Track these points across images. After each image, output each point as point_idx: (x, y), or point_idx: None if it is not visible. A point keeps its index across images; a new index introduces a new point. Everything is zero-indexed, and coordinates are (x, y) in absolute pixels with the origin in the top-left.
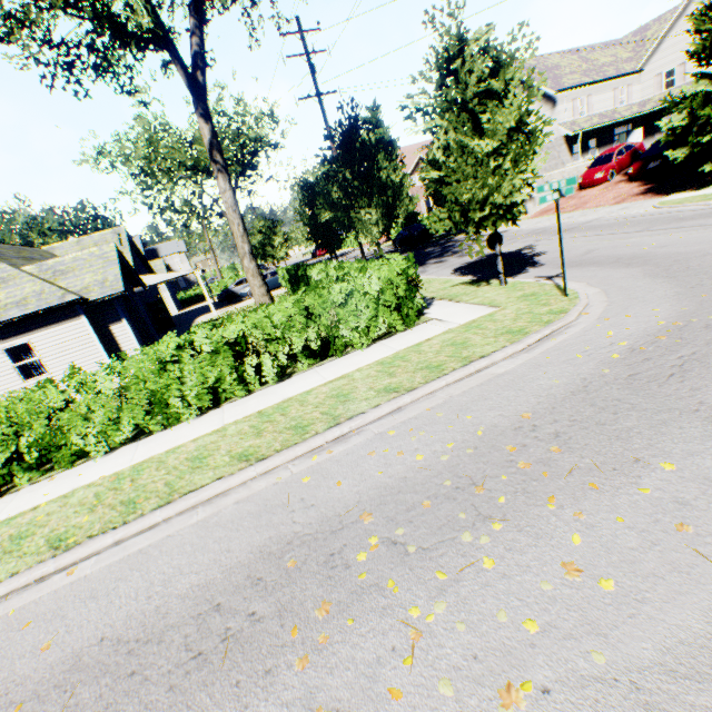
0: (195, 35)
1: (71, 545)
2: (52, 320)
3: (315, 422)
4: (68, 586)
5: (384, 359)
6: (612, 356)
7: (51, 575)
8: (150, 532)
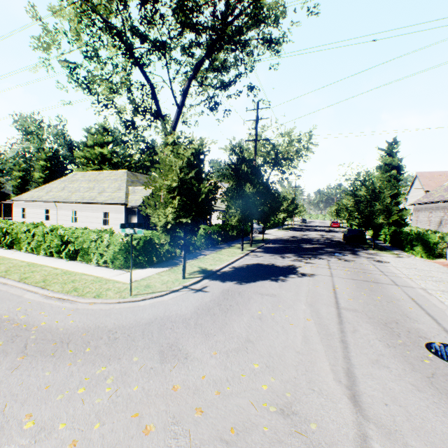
0: (175, 116)
1: None
2: (117, 208)
3: (8, 272)
4: None
5: (71, 271)
6: (8, 315)
7: None
8: None
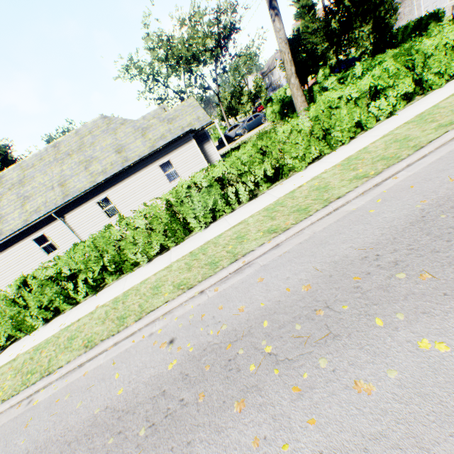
0: None
1: (376, 173)
2: (179, 145)
3: None
4: (408, 178)
5: None
6: None
7: (380, 183)
8: (427, 157)
